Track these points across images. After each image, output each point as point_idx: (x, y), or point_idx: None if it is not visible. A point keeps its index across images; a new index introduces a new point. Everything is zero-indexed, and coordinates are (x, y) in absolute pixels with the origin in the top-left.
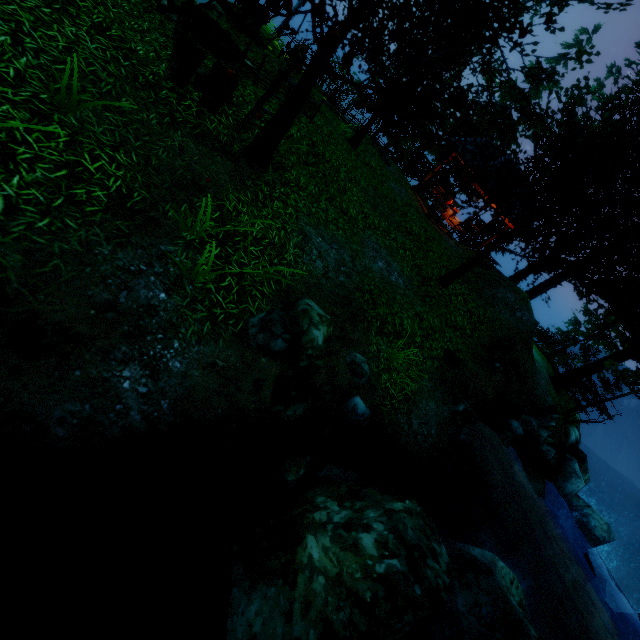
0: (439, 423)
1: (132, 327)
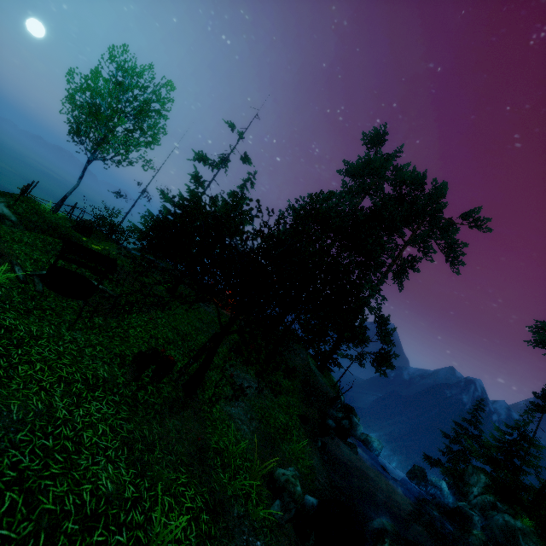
0: (322, 465)
1: None
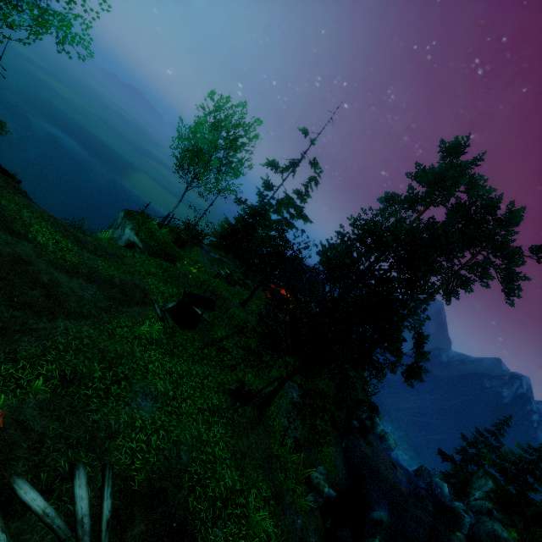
0: (343, 463)
1: (305, 541)
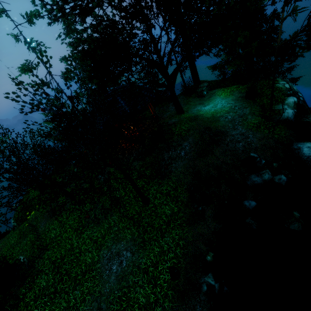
0: None
1: None
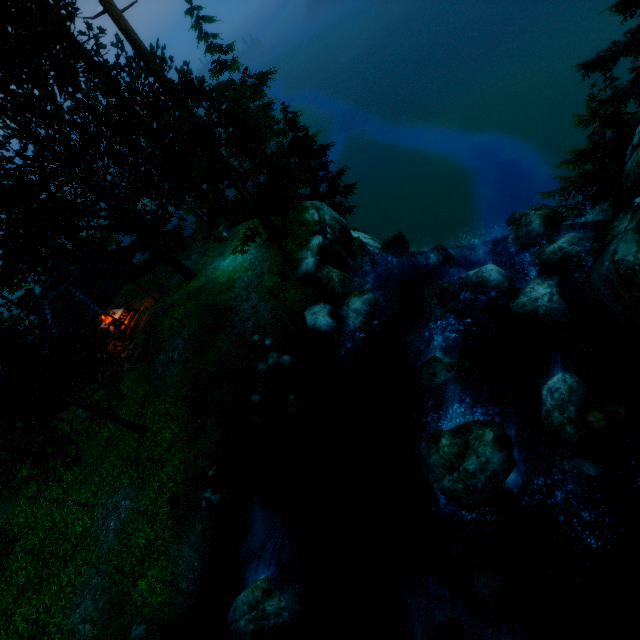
0: (198, 547)
1: None
